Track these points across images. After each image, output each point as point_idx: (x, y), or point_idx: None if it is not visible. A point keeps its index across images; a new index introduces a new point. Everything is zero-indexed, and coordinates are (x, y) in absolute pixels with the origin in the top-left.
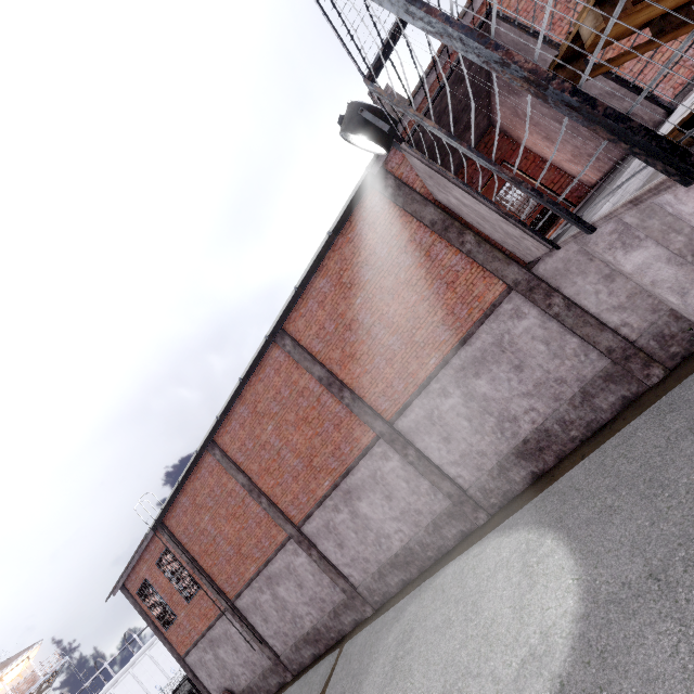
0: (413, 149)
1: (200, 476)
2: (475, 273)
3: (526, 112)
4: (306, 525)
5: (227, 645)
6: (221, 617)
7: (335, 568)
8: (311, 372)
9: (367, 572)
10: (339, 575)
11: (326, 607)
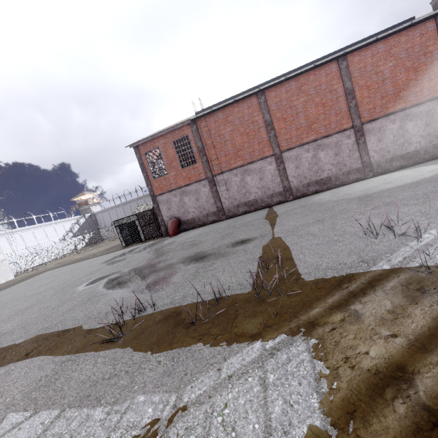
0: None
1: (240, 106)
2: None
3: None
4: (286, 152)
5: (193, 196)
6: (200, 182)
7: (287, 176)
8: (345, 83)
9: (301, 182)
10: (288, 179)
11: (268, 192)
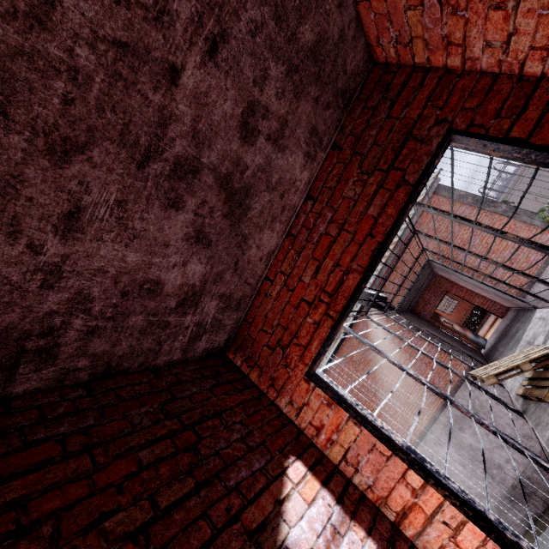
0: (400, 315)
1: None
2: (444, 357)
3: (456, 279)
4: None
5: None
6: None
7: None
8: None
9: None
10: None
11: None
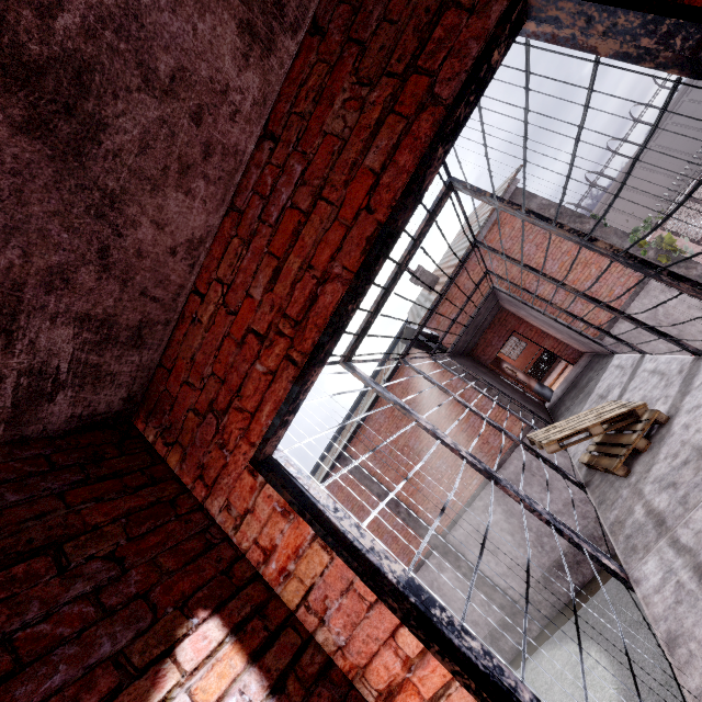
0: (453, 360)
1: None
2: (502, 412)
3: (525, 315)
4: None
5: None
6: None
7: None
8: (371, 489)
9: None
10: None
11: None
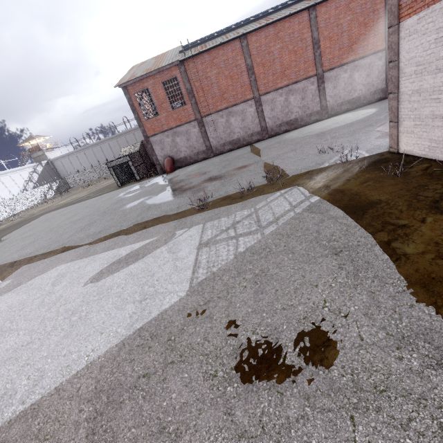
0: None
1: (225, 49)
2: (382, 37)
3: None
4: (264, 96)
5: (184, 137)
6: (190, 123)
7: (264, 117)
8: (313, 33)
9: (275, 123)
10: (265, 120)
11: (249, 132)
